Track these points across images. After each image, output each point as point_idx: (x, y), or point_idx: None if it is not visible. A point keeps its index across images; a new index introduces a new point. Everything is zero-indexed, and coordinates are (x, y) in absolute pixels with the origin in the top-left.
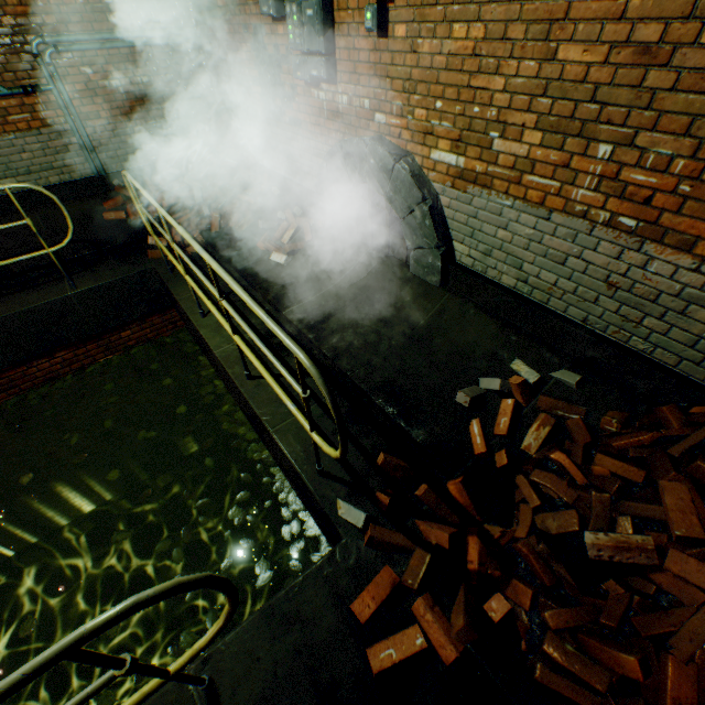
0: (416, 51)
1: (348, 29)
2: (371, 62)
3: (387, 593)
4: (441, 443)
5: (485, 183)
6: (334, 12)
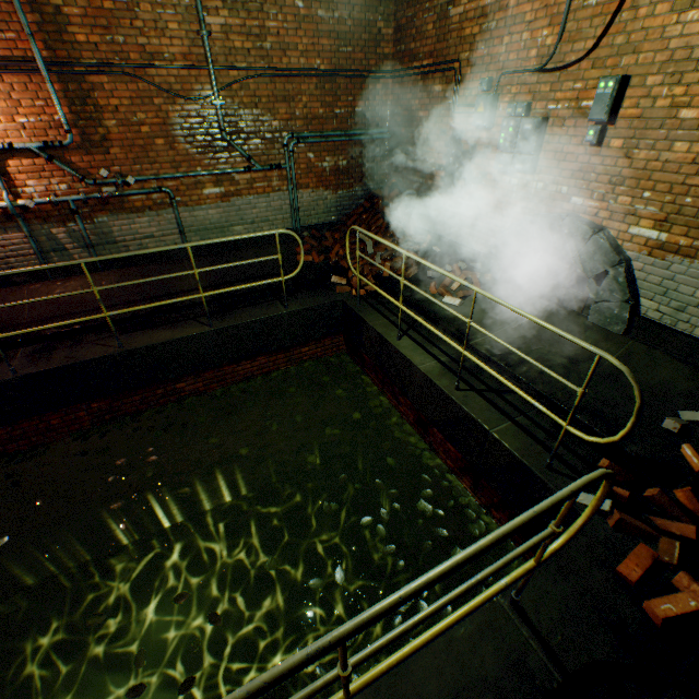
0: (630, 157)
1: (558, 139)
2: (578, 162)
3: (648, 562)
4: (656, 458)
5: (687, 254)
6: (546, 127)
